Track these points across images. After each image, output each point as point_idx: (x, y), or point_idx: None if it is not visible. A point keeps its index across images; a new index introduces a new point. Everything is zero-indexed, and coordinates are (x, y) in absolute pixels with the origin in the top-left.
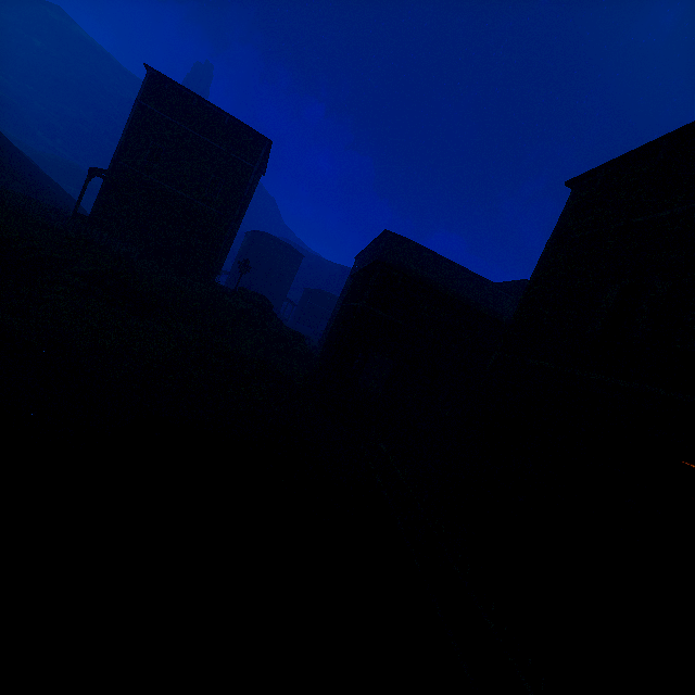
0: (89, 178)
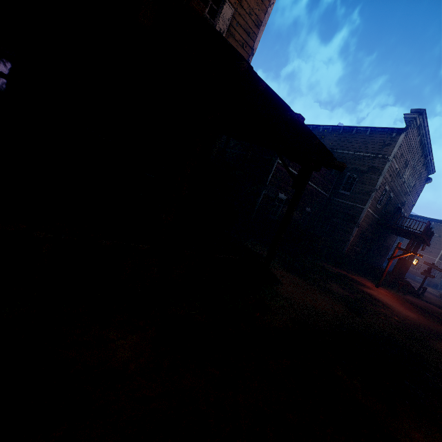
0: None
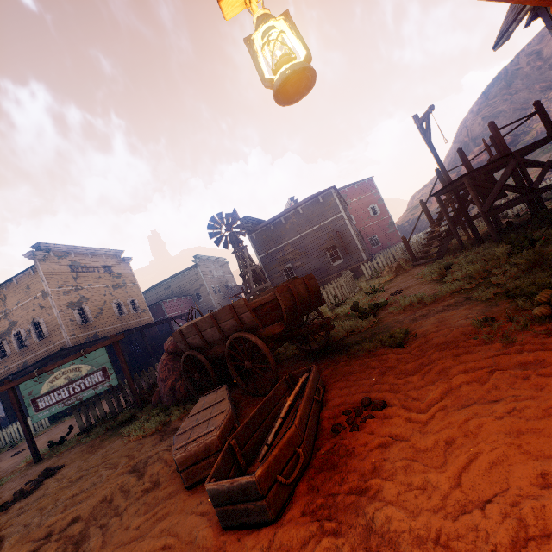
0: None
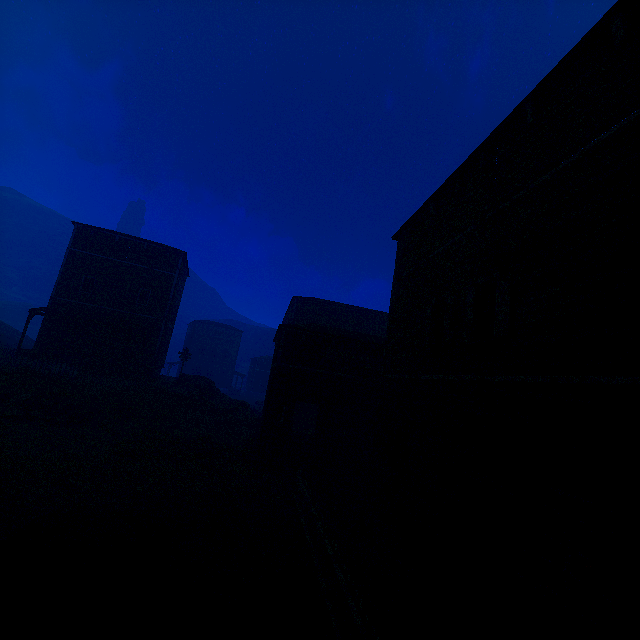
0: (30, 318)
